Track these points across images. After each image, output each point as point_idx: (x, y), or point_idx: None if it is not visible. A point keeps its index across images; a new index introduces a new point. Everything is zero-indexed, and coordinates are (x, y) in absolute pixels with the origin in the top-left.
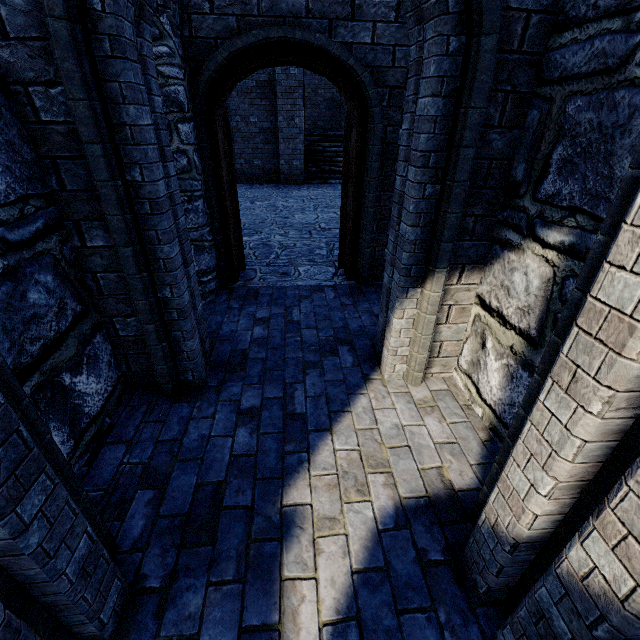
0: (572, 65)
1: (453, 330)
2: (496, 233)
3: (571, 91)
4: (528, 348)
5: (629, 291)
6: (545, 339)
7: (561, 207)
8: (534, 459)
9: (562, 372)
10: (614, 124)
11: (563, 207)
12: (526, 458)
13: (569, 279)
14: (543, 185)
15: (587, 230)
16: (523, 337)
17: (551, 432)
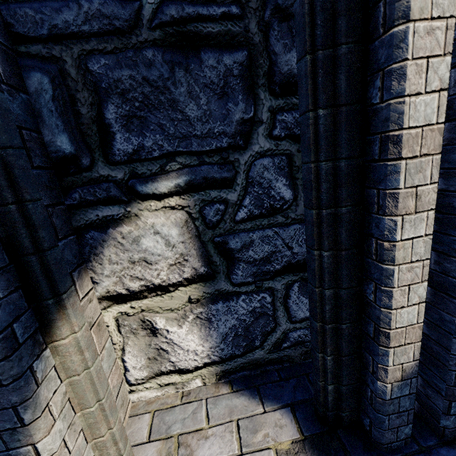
0: (63, 22)
1: (106, 357)
2: (78, 221)
3: (83, 50)
4: (207, 285)
5: (430, 107)
6: (217, 264)
7: (154, 158)
8: (413, 285)
9: (407, 202)
10: (161, 77)
11: (156, 157)
12: (406, 293)
13: (205, 208)
14: (115, 146)
15: (195, 165)
16: (196, 282)
17: (417, 251)
